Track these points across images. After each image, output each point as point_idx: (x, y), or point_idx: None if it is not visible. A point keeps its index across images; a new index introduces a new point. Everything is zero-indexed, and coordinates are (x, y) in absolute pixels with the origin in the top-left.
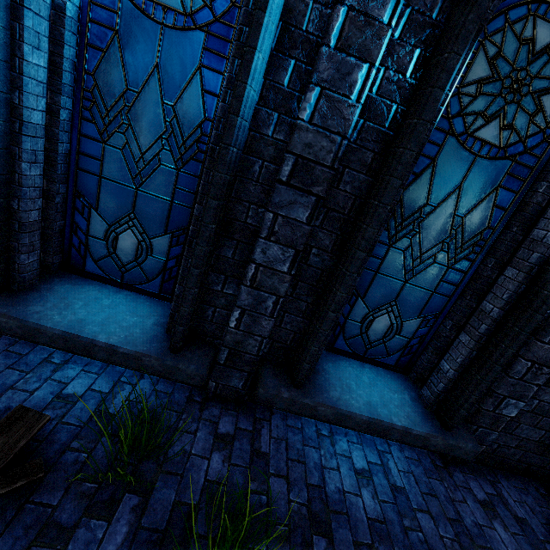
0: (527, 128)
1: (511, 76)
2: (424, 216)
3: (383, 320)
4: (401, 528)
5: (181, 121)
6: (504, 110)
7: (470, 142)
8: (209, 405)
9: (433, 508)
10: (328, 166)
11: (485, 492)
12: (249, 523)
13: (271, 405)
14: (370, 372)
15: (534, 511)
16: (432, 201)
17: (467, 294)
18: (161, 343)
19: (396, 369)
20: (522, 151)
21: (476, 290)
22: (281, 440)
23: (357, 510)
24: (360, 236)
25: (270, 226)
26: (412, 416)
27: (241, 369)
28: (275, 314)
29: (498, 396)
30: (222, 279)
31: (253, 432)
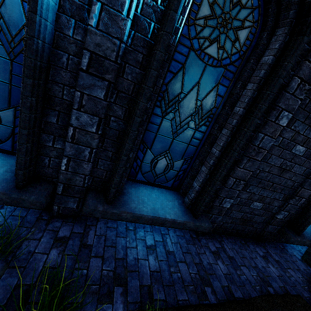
0: (231, 49)
1: (222, 16)
2: (180, 100)
3: (163, 161)
4: (169, 273)
5: (7, 22)
6: (219, 37)
7: (202, 55)
8: (53, 220)
9: (188, 259)
10: (113, 61)
11: (216, 247)
12: (62, 289)
13: (92, 216)
14: (157, 191)
15: (237, 252)
16: (184, 90)
17: (206, 145)
18: (10, 183)
19: (172, 189)
20: (229, 63)
21: (210, 142)
22: (102, 236)
23: (145, 267)
24: (136, 108)
25: (79, 101)
26: (177, 213)
27: (74, 196)
28: (91, 159)
29: (221, 198)
30: (51, 138)
31: (83, 233)
